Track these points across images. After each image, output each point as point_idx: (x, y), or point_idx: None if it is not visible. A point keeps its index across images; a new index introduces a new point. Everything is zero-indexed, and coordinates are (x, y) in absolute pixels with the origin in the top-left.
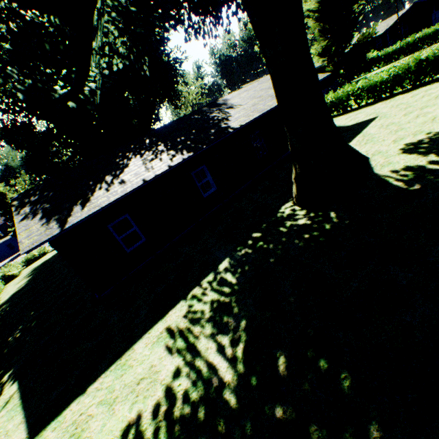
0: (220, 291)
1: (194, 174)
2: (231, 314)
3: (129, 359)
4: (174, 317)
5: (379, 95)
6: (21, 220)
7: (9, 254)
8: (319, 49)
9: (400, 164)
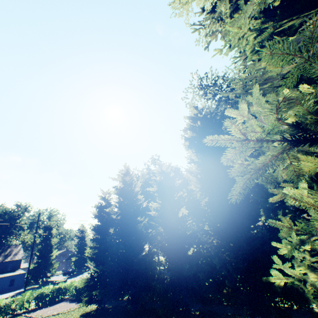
0: None
1: None
2: None
3: None
4: None
5: None
6: None
7: (4, 290)
8: None
9: None
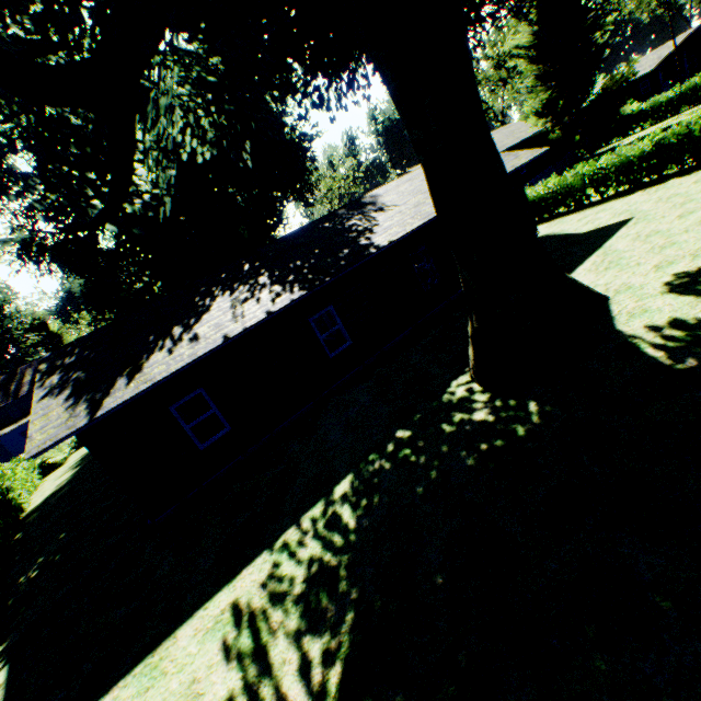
0: (327, 540)
1: (324, 313)
2: (335, 594)
3: (165, 658)
4: (248, 582)
5: (638, 179)
6: (42, 398)
7: None
8: (538, 105)
9: (663, 313)
